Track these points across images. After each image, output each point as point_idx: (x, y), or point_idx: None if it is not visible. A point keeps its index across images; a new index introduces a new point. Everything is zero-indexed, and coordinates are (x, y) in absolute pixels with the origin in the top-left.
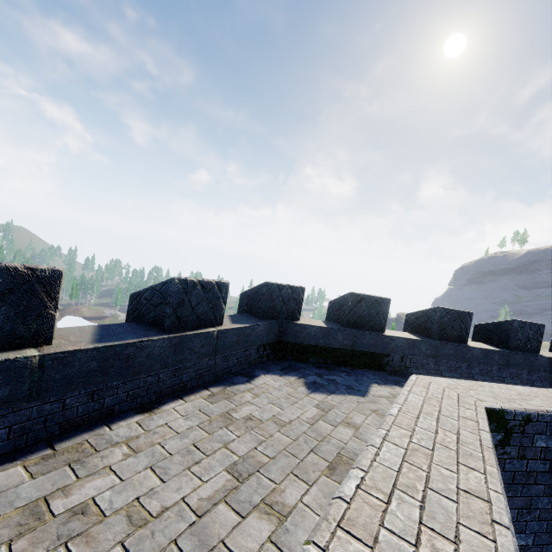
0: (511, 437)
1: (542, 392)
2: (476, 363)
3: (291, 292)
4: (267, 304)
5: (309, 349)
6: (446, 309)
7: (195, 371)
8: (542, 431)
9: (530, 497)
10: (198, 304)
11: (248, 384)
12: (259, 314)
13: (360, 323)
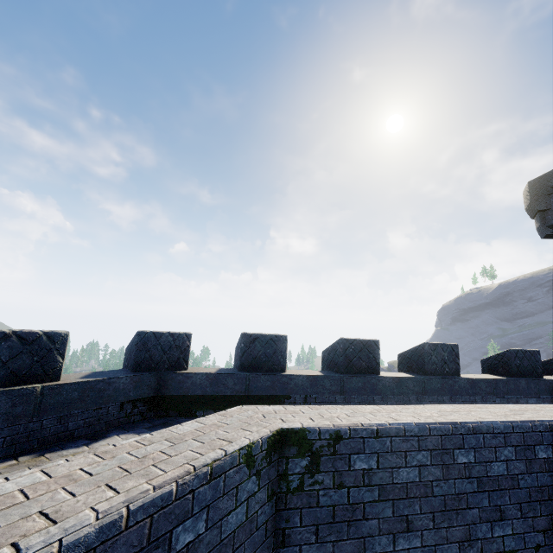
0: (320, 462)
1: (390, 408)
2: (390, 394)
3: (173, 340)
4: (141, 354)
5: (195, 401)
6: (349, 339)
7: (2, 437)
8: (359, 450)
9: (361, 538)
10: (14, 358)
11: (84, 447)
12: (131, 367)
13: (256, 364)
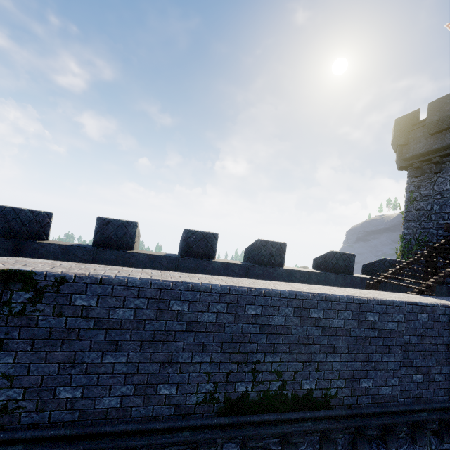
0: (43, 296)
1: (148, 271)
2: (217, 274)
3: (33, 216)
4: (0, 224)
5: None
6: (191, 230)
7: None
8: (81, 291)
9: (73, 352)
10: None
11: None
12: None
13: (107, 242)
